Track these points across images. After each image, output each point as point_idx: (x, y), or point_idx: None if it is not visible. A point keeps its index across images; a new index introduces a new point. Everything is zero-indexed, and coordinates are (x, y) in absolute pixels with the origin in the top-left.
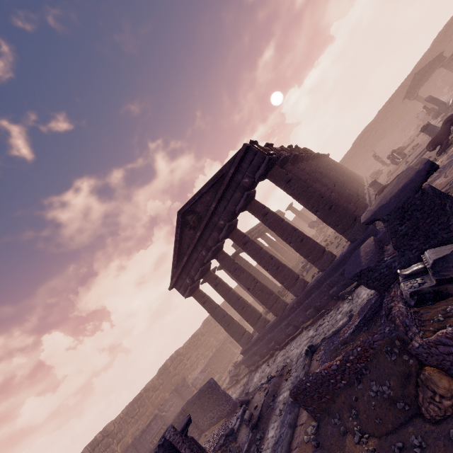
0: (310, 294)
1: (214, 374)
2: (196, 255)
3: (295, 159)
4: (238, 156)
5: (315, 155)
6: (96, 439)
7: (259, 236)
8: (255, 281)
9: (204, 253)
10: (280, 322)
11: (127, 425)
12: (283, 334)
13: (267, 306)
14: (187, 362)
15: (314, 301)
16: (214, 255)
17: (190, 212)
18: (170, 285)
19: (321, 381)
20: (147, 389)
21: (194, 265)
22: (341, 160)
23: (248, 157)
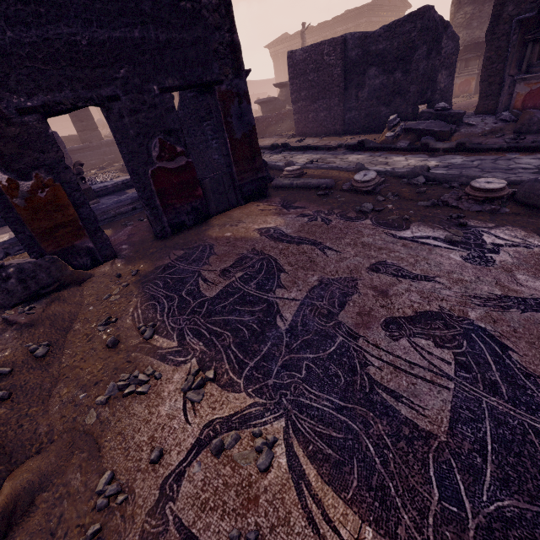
0: None
1: None
2: None
3: None
4: None
5: None
6: None
7: None
8: None
9: None
10: None
11: None
12: None
13: None
14: None
15: None
16: None
17: None
18: None
19: (267, 119)
20: None
21: None
22: None
23: None
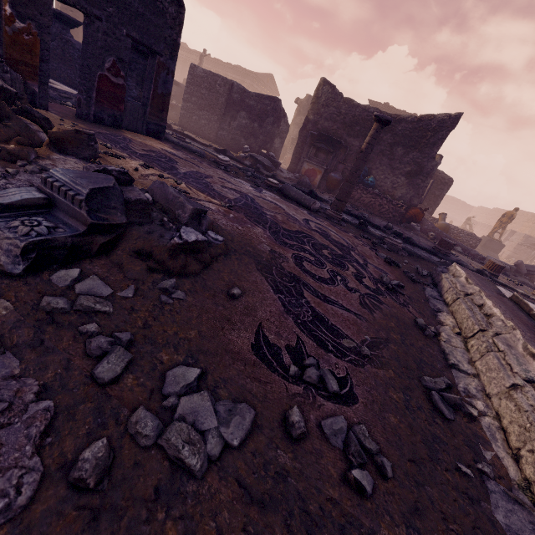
0: None
1: None
2: None
3: None
4: None
5: None
6: None
7: None
8: None
9: None
10: None
11: None
12: None
13: None
14: None
15: None
16: None
17: None
18: None
19: None
20: None
21: None
22: None
23: None
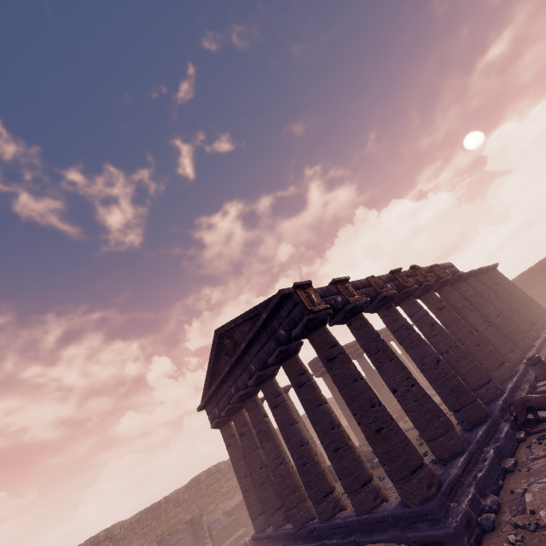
0: (335, 532)
1: (240, 524)
2: (226, 388)
3: (385, 301)
4: (272, 301)
5: (449, 279)
6: (98, 537)
7: (354, 358)
8: (280, 460)
9: (233, 390)
10: (296, 538)
11: (133, 535)
12: None
13: (284, 505)
14: (224, 485)
15: None
16: (242, 400)
17: (228, 335)
18: (198, 406)
19: None
20: (169, 500)
21: (223, 398)
22: (527, 270)
23: (287, 304)
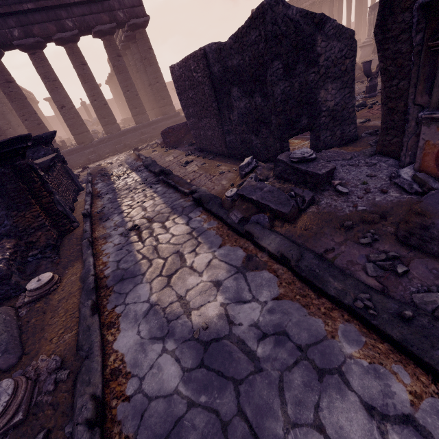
0: (124, 135)
1: None
2: None
3: None
4: None
5: None
6: None
7: None
8: (73, 104)
9: (17, 33)
10: (83, 150)
11: None
12: (83, 159)
13: (78, 131)
14: None
15: (126, 140)
16: (34, 47)
17: None
18: None
19: (184, 126)
20: None
21: None
22: (113, 98)
23: (133, 0)
